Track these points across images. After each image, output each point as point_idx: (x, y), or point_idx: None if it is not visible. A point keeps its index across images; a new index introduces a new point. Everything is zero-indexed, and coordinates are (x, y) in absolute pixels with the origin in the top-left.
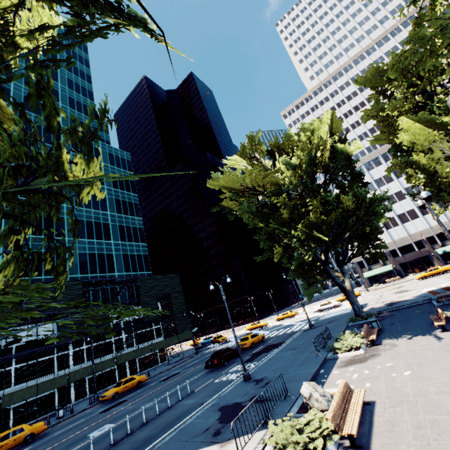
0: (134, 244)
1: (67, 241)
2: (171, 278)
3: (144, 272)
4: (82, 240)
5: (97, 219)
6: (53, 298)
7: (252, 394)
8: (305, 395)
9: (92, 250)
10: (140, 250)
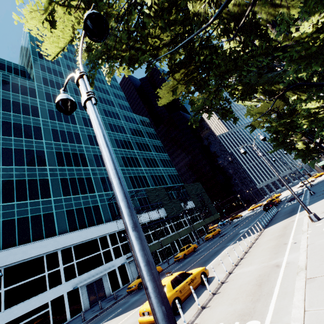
0: (170, 169)
1: (143, 169)
2: (197, 184)
3: (180, 184)
4: (149, 168)
5: (150, 157)
6: (157, 196)
7: None
8: None
9: (154, 173)
10: (174, 172)
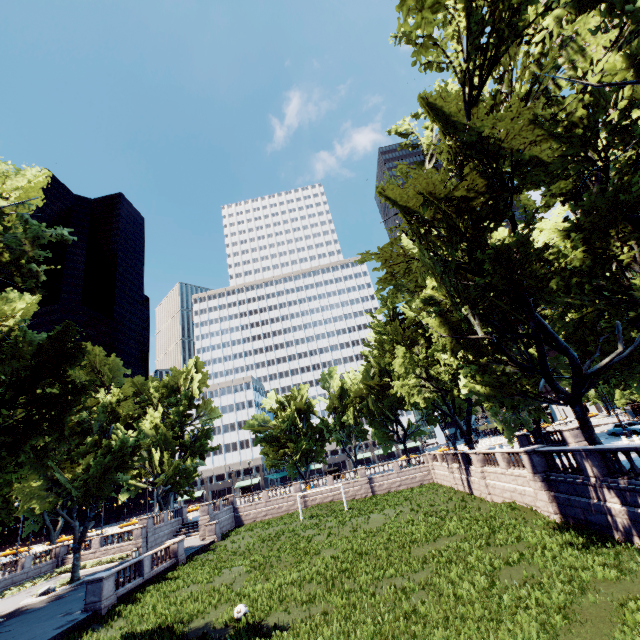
0: None
1: None
2: None
3: None
4: None
5: None
6: None
7: None
8: None
9: None
10: None
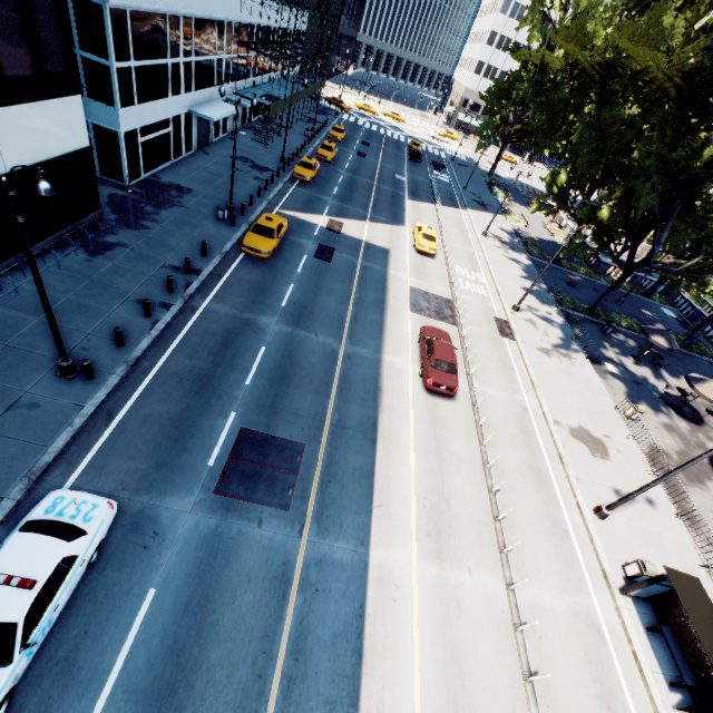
0: None
1: None
2: None
3: None
4: None
5: None
6: None
7: (479, 200)
8: (513, 212)
9: None
10: None
